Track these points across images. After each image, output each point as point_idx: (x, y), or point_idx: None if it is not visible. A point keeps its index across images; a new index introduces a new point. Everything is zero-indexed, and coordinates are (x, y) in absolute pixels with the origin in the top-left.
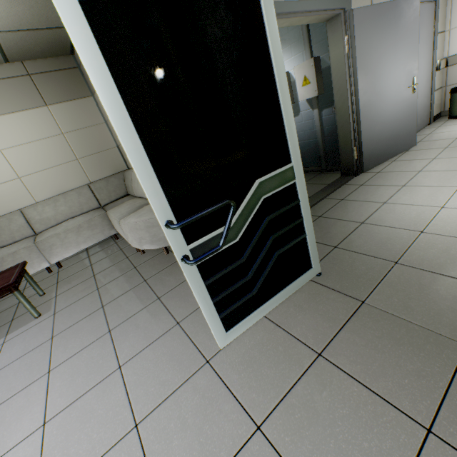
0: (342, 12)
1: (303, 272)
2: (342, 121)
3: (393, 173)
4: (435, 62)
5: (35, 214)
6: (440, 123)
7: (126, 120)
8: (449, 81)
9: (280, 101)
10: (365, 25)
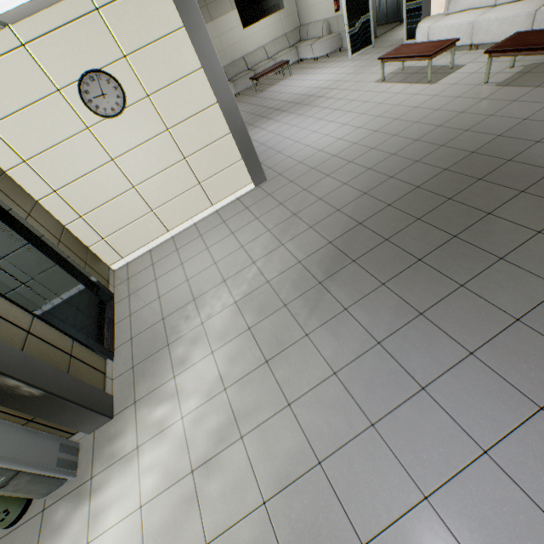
0: None
1: (369, 46)
2: None
3: None
4: None
5: (268, 49)
6: None
7: (345, 5)
8: None
9: None
10: None
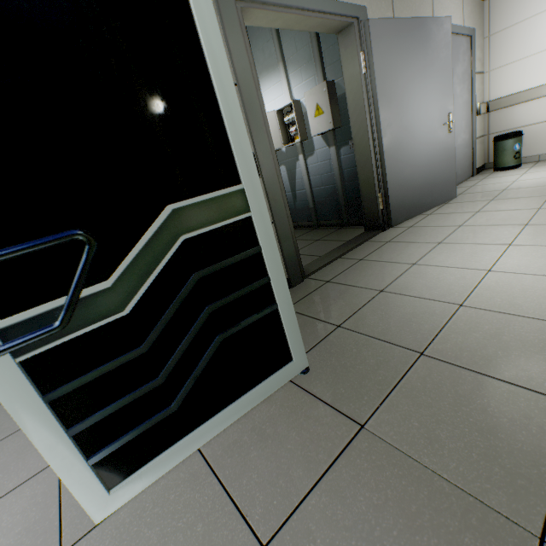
0: (355, 22)
1: (276, 368)
2: (362, 159)
3: (428, 227)
4: (475, 105)
5: None
6: (484, 176)
7: None
8: (492, 129)
9: (210, 73)
10: (385, 41)
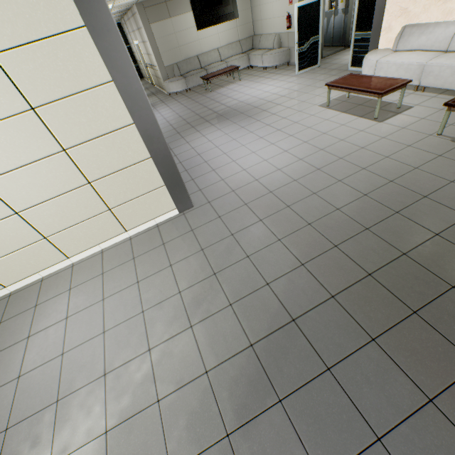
0: None
1: (315, 65)
2: (349, 22)
3: None
4: None
5: (222, 52)
6: None
7: (297, 24)
8: None
9: (320, 21)
10: None
